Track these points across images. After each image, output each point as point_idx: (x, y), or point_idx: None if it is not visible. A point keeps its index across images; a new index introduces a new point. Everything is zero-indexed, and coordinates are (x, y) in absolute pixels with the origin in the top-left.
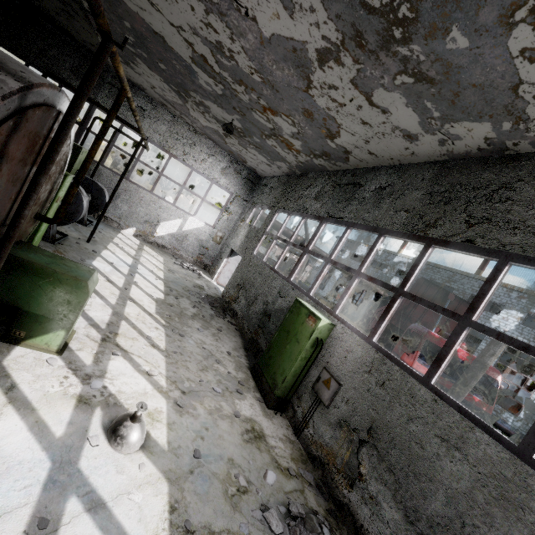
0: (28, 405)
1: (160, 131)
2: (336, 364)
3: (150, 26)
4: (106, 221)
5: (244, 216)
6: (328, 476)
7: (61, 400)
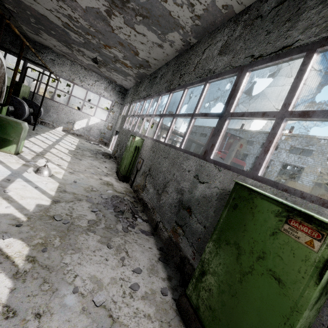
0: (2, 162)
1: (65, 71)
2: (143, 154)
3: (38, 12)
4: (45, 124)
5: (121, 112)
6: (138, 193)
7: (16, 163)
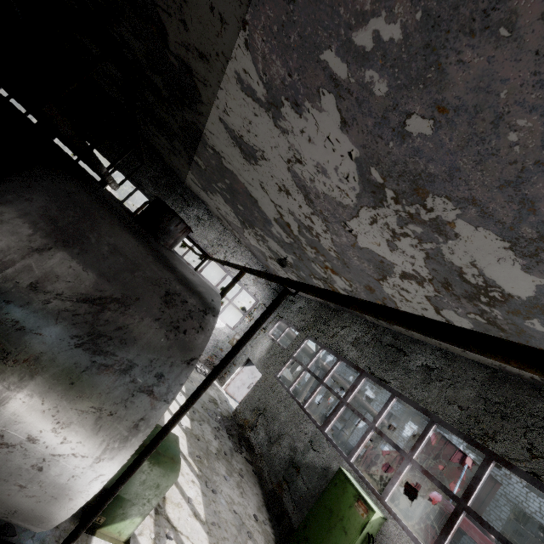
0: None
1: (209, 237)
2: None
3: (250, 192)
4: None
5: (266, 326)
6: None
7: None
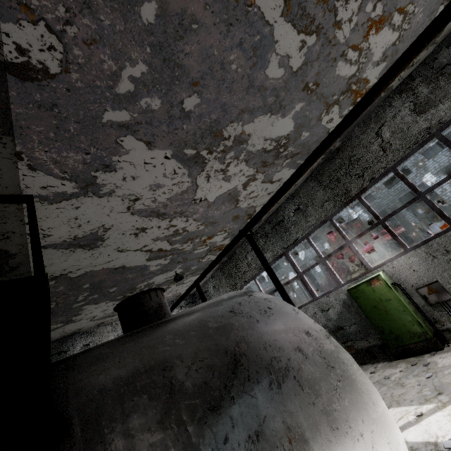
0: None
1: None
2: (416, 279)
3: (113, 267)
4: None
5: None
6: None
7: None
